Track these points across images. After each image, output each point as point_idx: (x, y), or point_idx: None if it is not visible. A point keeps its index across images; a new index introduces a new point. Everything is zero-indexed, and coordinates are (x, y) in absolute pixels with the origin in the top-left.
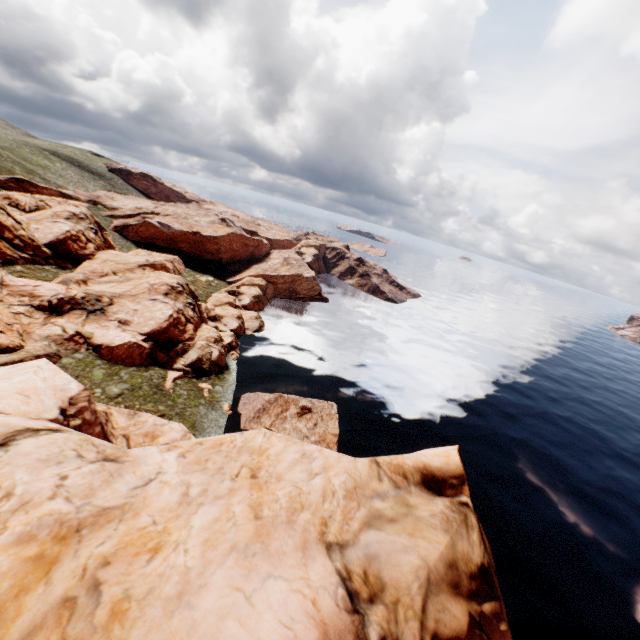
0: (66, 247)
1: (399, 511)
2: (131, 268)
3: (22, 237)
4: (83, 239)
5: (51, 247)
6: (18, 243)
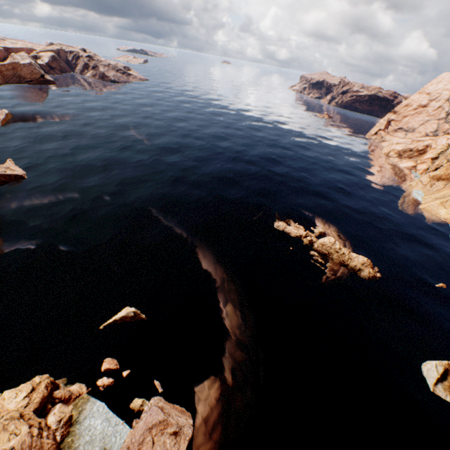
0: None
1: None
2: None
3: None
4: None
5: None
6: None
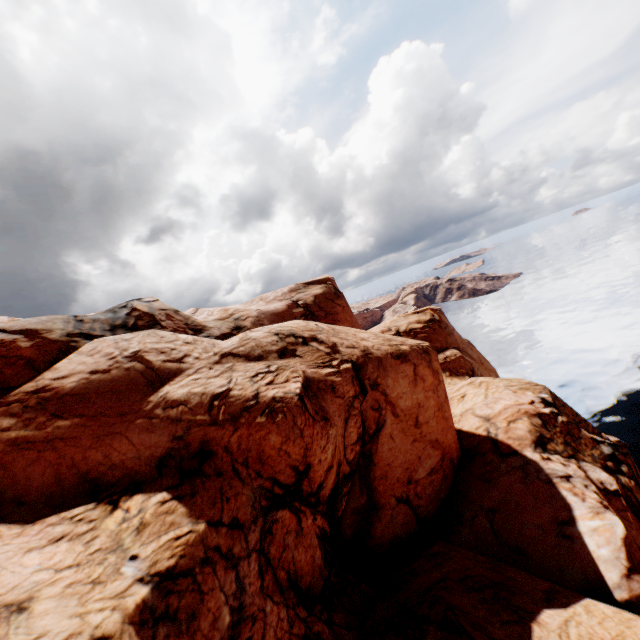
0: None
1: (404, 319)
2: None
3: None
4: None
5: None
6: None
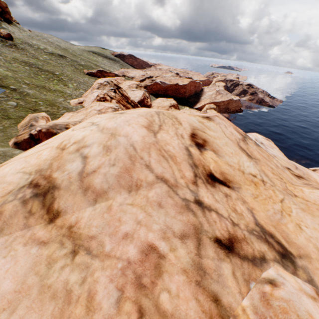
0: (143, 103)
1: None
2: (167, 109)
3: (132, 101)
4: (145, 97)
5: (138, 104)
6: (132, 104)
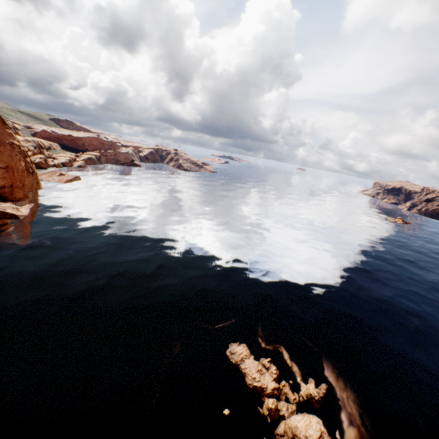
0: None
1: None
2: None
3: None
4: None
5: None
6: None
